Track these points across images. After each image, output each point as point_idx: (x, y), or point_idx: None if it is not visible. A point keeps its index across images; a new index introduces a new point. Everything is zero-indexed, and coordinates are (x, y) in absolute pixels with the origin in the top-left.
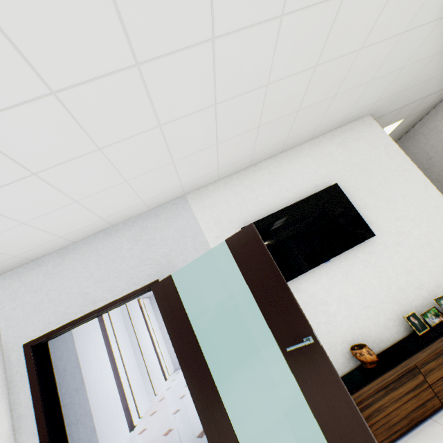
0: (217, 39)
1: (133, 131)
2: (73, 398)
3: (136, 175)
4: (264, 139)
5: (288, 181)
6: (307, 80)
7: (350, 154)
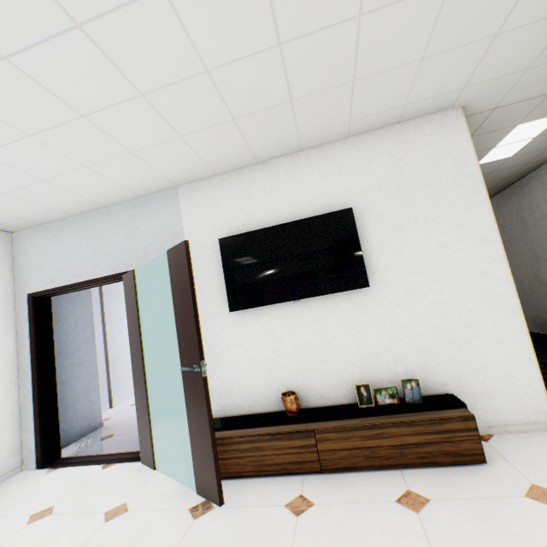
0: (84, 25)
1: (55, 120)
2: (80, 346)
3: (94, 162)
4: (257, 134)
5: (296, 191)
6: (278, 63)
7: (396, 169)
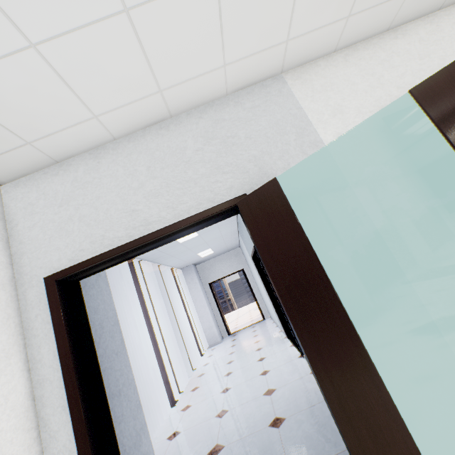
0: None
1: None
2: (113, 363)
3: None
4: None
5: (454, 51)
6: None
7: None
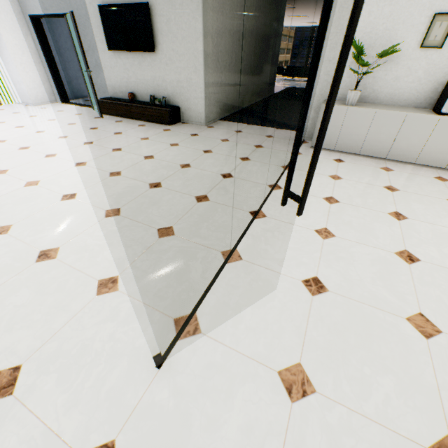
0: None
1: None
2: (66, 52)
3: None
4: None
5: None
6: None
7: None
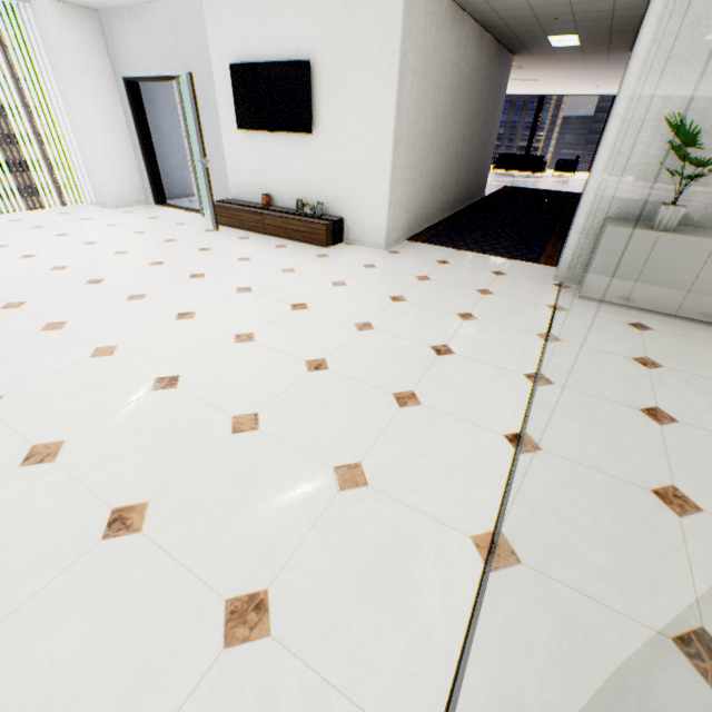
0: None
1: None
2: (170, 130)
3: None
4: None
5: (280, 29)
6: None
7: (347, 26)
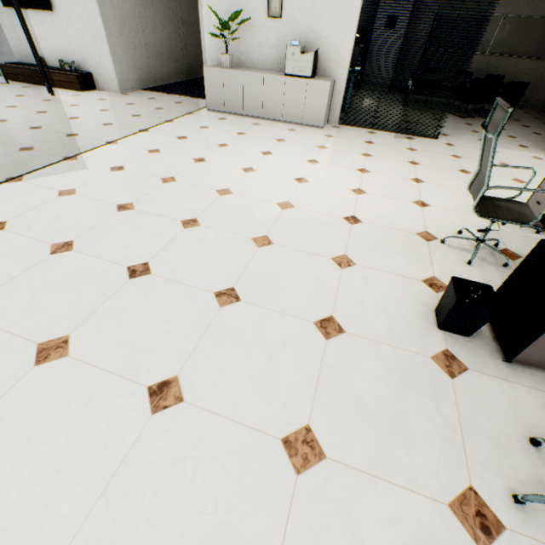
0: None
1: None
2: None
3: None
4: None
5: None
6: None
7: None
